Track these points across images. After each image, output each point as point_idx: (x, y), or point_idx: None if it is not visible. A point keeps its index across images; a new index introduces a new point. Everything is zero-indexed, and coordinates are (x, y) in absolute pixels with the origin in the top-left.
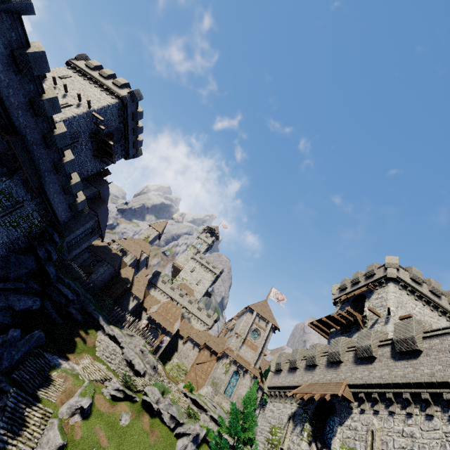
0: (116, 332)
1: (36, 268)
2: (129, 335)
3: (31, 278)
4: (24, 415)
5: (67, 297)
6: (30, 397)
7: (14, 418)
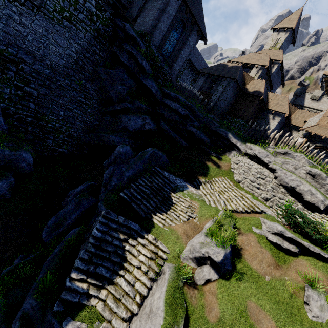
0: (256, 151)
1: (134, 85)
2: (279, 152)
3: (137, 99)
4: (125, 249)
5: (178, 112)
6: (137, 223)
7: (101, 254)
